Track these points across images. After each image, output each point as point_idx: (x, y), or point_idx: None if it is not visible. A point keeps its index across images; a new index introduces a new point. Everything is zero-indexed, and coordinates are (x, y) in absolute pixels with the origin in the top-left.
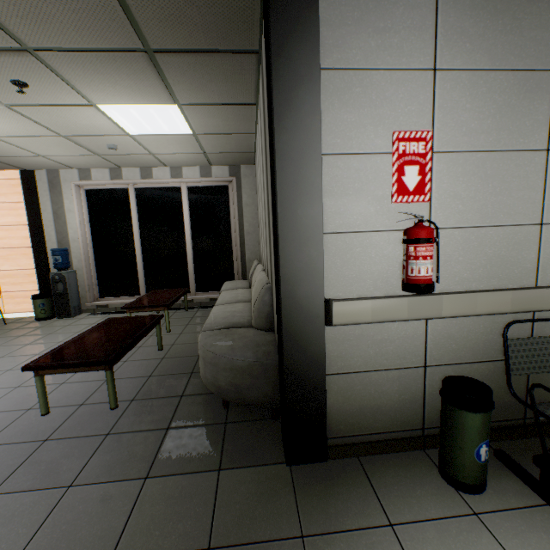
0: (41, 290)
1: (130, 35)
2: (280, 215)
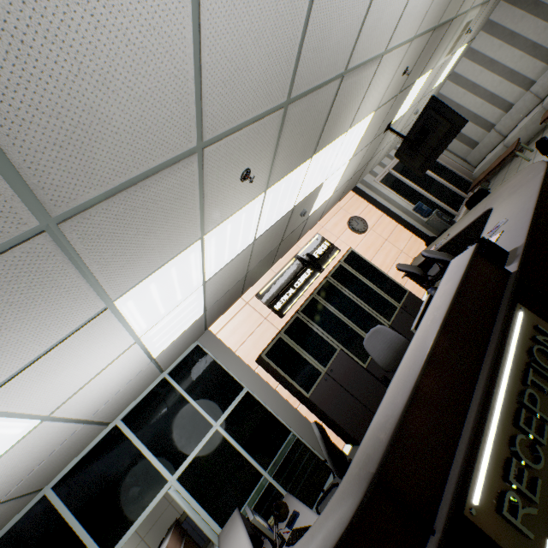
0: None
1: None
2: None
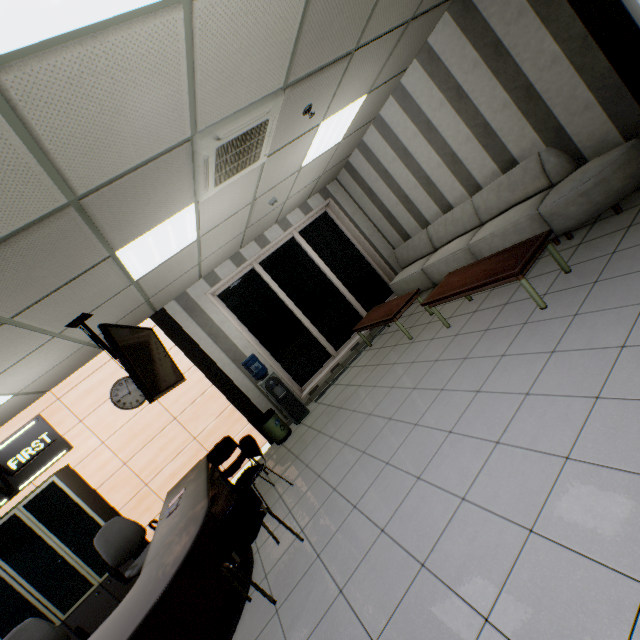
0: (251, 420)
1: (416, 4)
2: (629, 12)
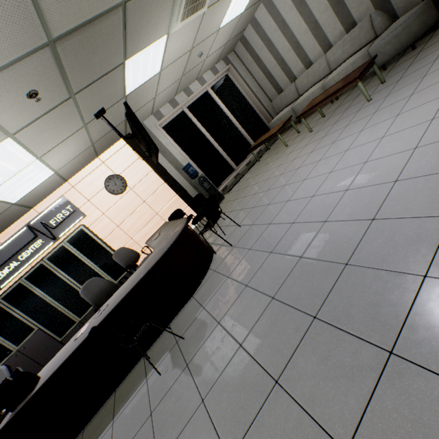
0: (189, 205)
1: None
2: None
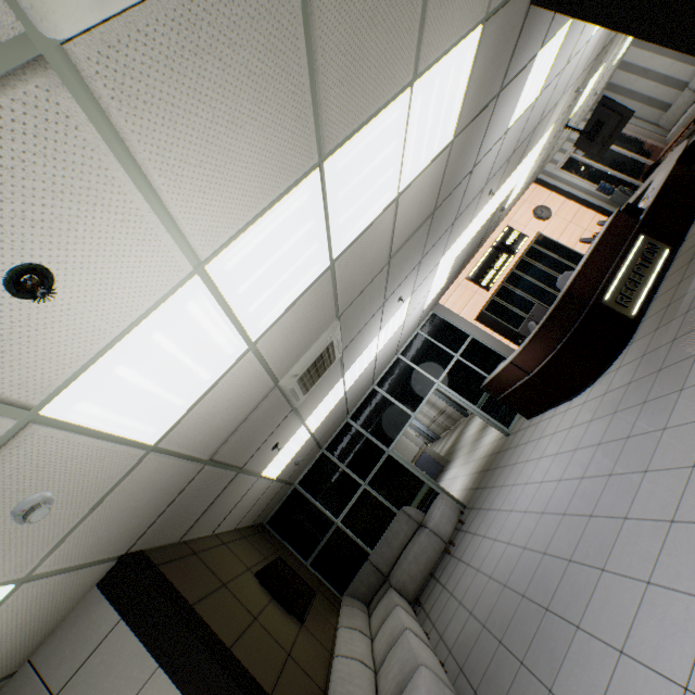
0: None
1: None
2: None
